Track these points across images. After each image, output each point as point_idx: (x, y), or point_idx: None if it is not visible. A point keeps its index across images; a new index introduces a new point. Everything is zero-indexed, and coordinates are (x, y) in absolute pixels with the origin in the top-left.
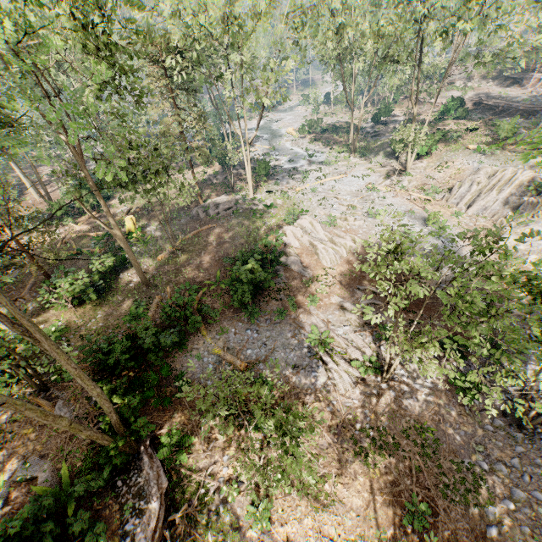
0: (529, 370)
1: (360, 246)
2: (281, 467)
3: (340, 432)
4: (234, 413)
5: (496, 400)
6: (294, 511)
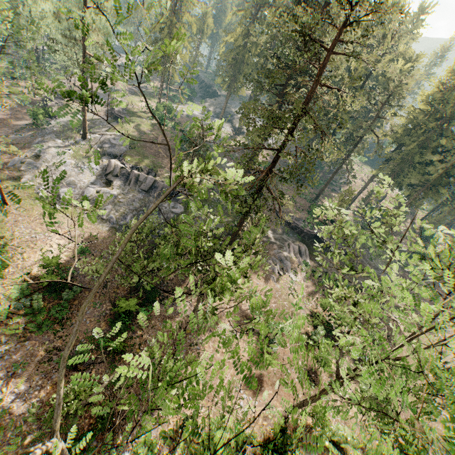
0: None
1: None
2: None
3: None
4: None
5: None
6: None
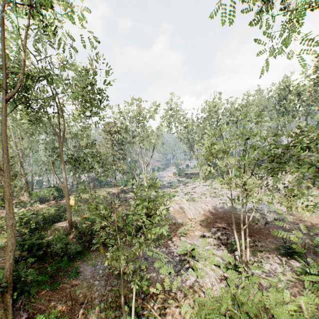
0: None
1: (211, 208)
2: None
3: None
4: (112, 306)
5: None
6: None
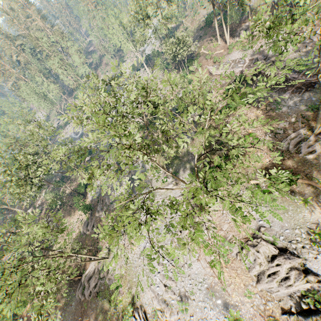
0: None
1: None
2: None
3: None
4: None
5: None
6: None
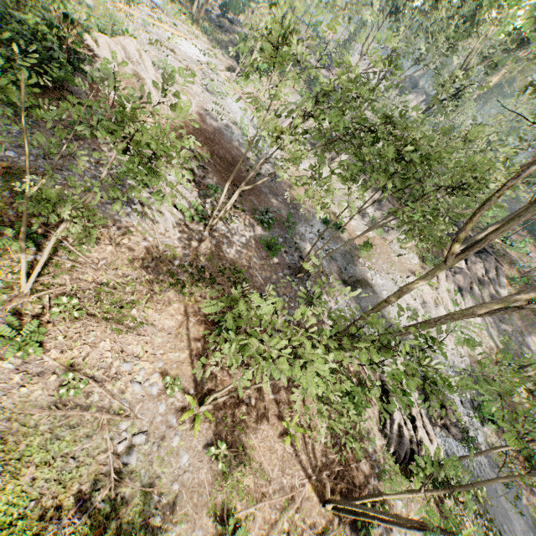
0: (305, 245)
1: (195, 111)
2: (67, 293)
3: (156, 266)
4: None
5: (286, 259)
6: (84, 337)
